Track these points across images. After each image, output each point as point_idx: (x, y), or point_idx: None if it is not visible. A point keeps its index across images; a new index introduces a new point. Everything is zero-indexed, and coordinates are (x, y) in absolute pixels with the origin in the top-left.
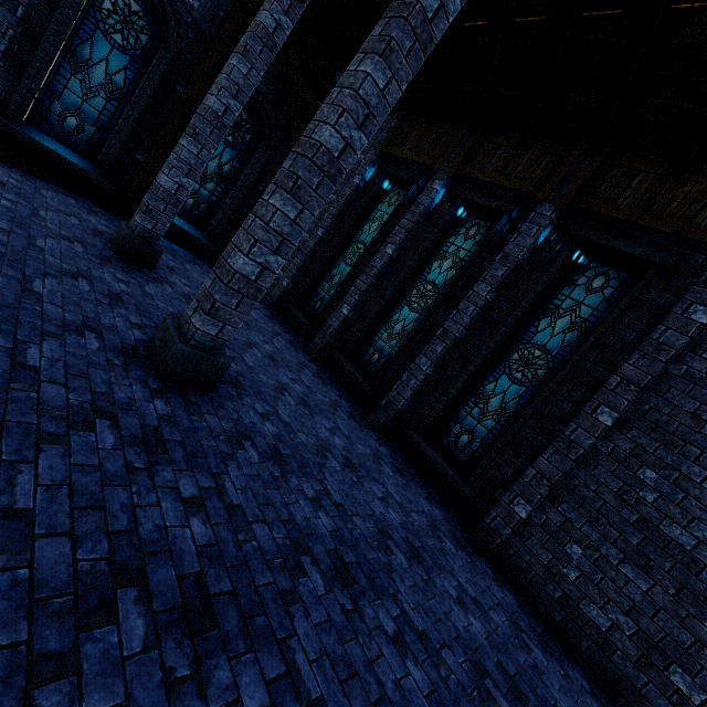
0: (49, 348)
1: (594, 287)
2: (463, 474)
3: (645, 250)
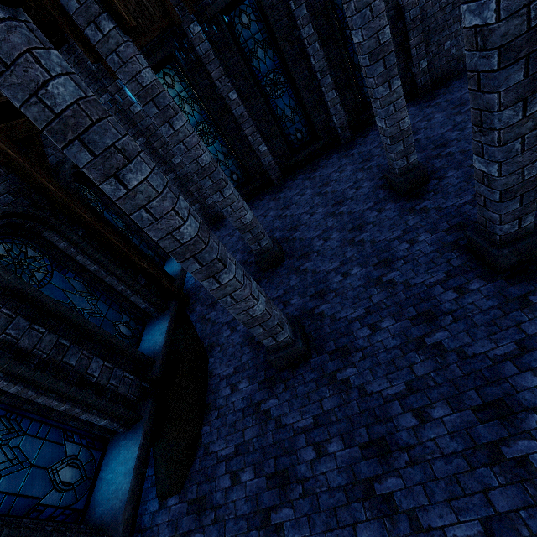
0: (452, 203)
1: None
2: None
3: None
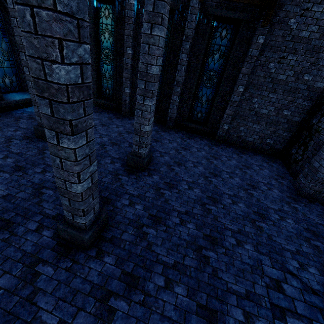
0: (129, 188)
1: (223, 36)
2: (204, 125)
3: (239, 14)
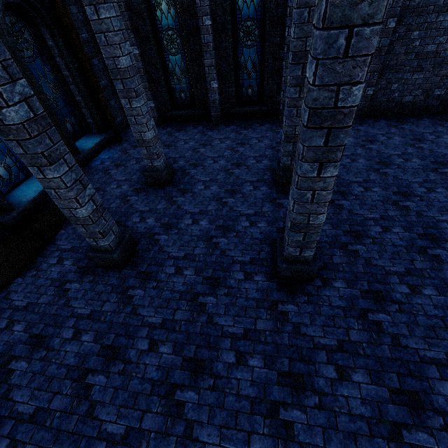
0: None
1: None
2: None
3: None
